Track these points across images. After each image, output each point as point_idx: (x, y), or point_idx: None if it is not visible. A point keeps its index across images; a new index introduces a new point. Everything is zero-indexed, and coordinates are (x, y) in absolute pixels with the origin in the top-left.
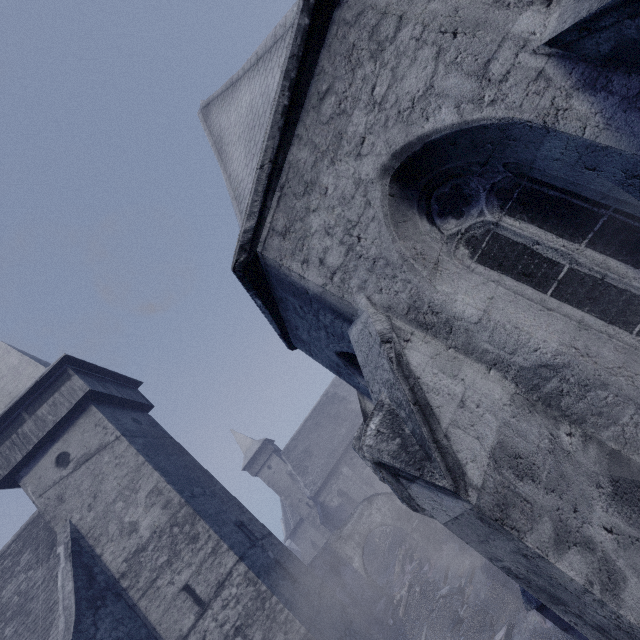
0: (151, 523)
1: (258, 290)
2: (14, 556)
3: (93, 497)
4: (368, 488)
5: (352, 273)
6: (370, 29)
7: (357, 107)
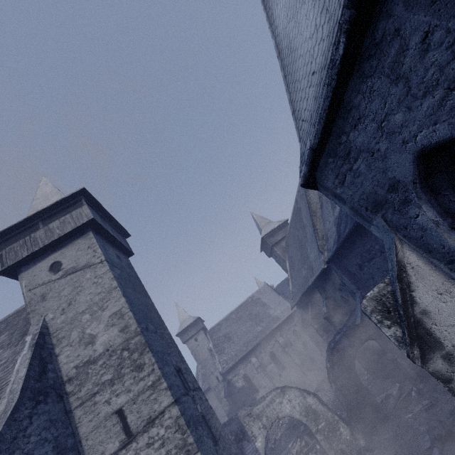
0: (107, 341)
1: (359, 11)
2: None
3: (68, 303)
4: (269, 381)
5: None
6: None
7: None
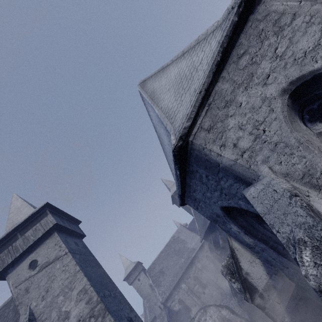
0: (78, 313)
1: (181, 165)
2: None
3: (46, 291)
4: (197, 299)
5: (258, 152)
6: (274, 21)
7: (264, 59)
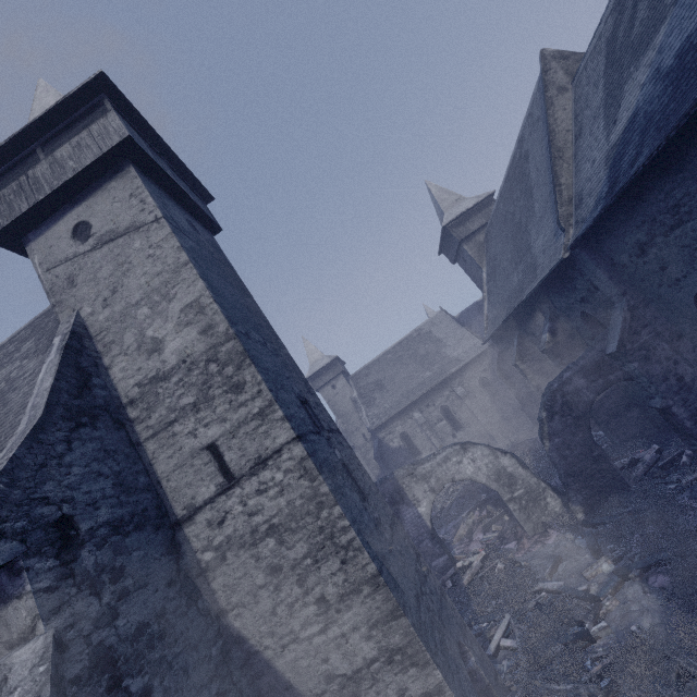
0: (181, 348)
1: None
2: (19, 342)
3: (111, 291)
4: (437, 442)
5: None
6: None
7: None
